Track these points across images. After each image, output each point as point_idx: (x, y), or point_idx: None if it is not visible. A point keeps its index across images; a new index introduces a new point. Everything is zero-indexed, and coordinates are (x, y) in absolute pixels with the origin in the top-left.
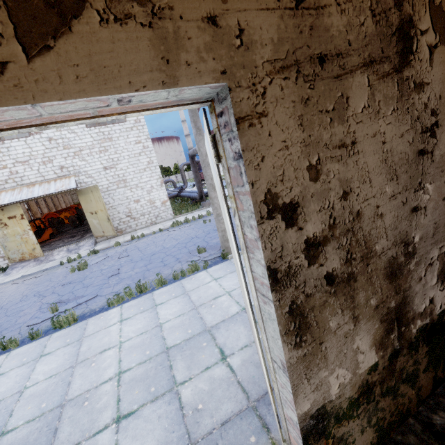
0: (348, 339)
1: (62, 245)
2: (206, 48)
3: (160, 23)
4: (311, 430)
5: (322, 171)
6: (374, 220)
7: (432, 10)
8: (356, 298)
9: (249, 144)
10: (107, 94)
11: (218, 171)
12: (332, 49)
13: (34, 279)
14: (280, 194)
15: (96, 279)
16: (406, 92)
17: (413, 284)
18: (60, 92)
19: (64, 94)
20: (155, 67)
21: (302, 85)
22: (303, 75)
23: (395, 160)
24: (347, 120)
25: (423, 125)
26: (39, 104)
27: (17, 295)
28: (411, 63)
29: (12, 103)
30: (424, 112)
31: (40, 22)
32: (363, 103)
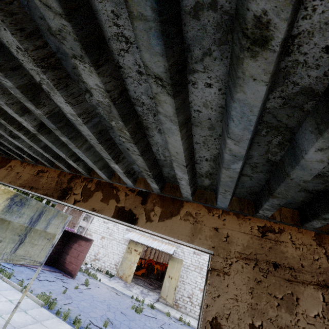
0: None
1: (142, 284)
2: (209, 236)
3: (196, 224)
4: None
5: None
6: None
7: None
8: None
9: (213, 283)
10: (170, 236)
11: (204, 289)
12: (286, 263)
13: (115, 294)
14: (223, 326)
15: (138, 327)
16: None
17: None
18: (159, 231)
19: (160, 232)
20: (188, 235)
21: (257, 271)
22: (259, 267)
23: None
24: (296, 314)
25: None
26: (153, 231)
27: (102, 296)
28: None
29: (148, 229)
30: None
31: (166, 215)
32: (316, 311)
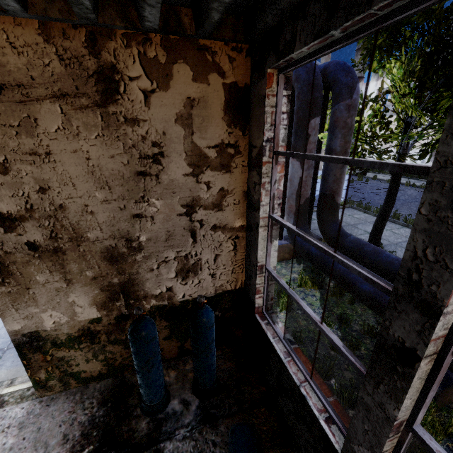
0: (60, 293)
1: None
2: None
3: None
4: (24, 343)
5: (12, 168)
6: (83, 215)
7: (144, 61)
8: (67, 266)
9: None
10: None
11: None
12: (12, 81)
13: None
14: None
15: None
16: (114, 123)
17: (142, 272)
18: None
19: None
20: None
21: None
22: None
23: (106, 174)
24: (38, 136)
25: (142, 152)
26: None
27: None
28: (119, 102)
29: None
30: (142, 142)
31: None
32: (57, 126)
